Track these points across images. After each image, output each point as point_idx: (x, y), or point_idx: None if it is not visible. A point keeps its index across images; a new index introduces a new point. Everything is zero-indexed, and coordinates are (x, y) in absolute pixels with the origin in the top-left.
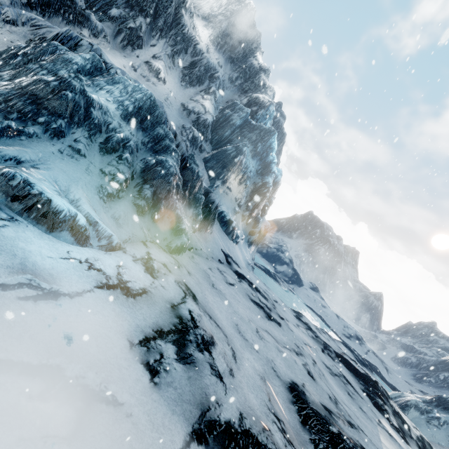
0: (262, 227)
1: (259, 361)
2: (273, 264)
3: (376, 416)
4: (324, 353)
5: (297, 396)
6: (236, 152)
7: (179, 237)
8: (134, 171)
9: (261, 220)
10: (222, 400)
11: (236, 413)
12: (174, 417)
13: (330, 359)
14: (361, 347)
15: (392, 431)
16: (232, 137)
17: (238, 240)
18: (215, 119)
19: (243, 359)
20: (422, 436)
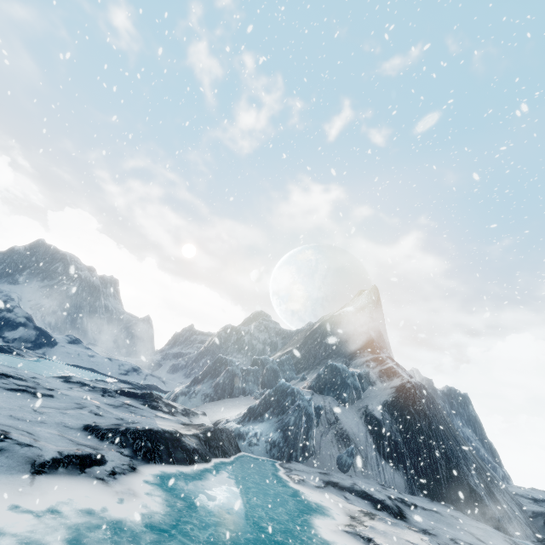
0: None
1: (51, 428)
2: None
3: (154, 413)
4: (105, 397)
5: (93, 430)
6: None
7: None
8: None
9: None
10: (41, 453)
11: (56, 453)
12: (15, 475)
13: (112, 398)
14: (140, 376)
15: (165, 415)
16: None
17: None
18: None
19: (38, 432)
20: (185, 408)
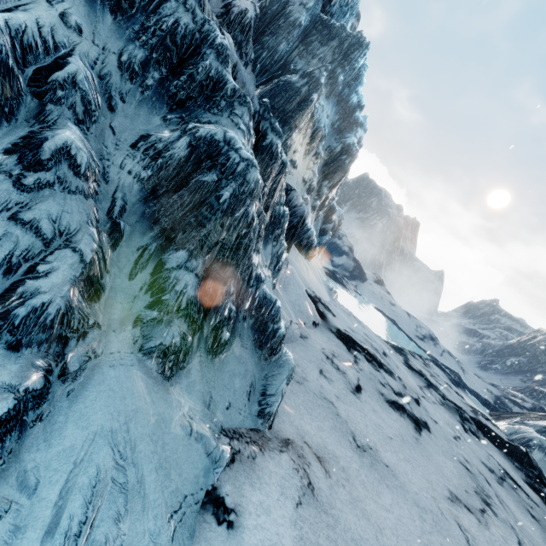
0: (336, 220)
1: None
2: (329, 256)
3: None
4: (468, 434)
5: None
6: (307, 89)
7: (277, 358)
8: (115, 203)
9: (335, 210)
10: None
11: None
12: None
13: (477, 441)
14: (436, 348)
15: None
16: (291, 56)
17: (313, 254)
18: (258, 12)
19: None
20: None
